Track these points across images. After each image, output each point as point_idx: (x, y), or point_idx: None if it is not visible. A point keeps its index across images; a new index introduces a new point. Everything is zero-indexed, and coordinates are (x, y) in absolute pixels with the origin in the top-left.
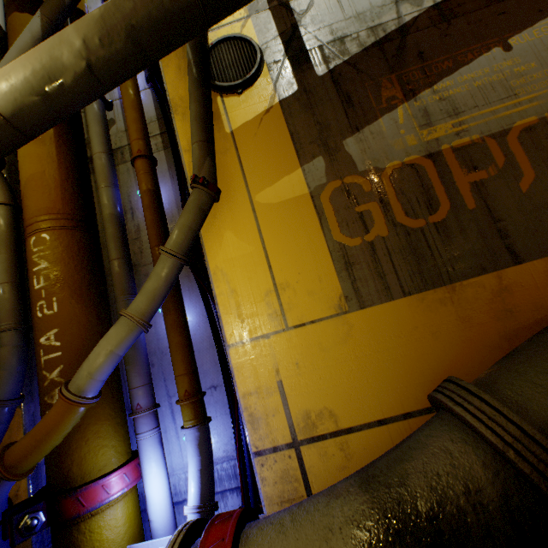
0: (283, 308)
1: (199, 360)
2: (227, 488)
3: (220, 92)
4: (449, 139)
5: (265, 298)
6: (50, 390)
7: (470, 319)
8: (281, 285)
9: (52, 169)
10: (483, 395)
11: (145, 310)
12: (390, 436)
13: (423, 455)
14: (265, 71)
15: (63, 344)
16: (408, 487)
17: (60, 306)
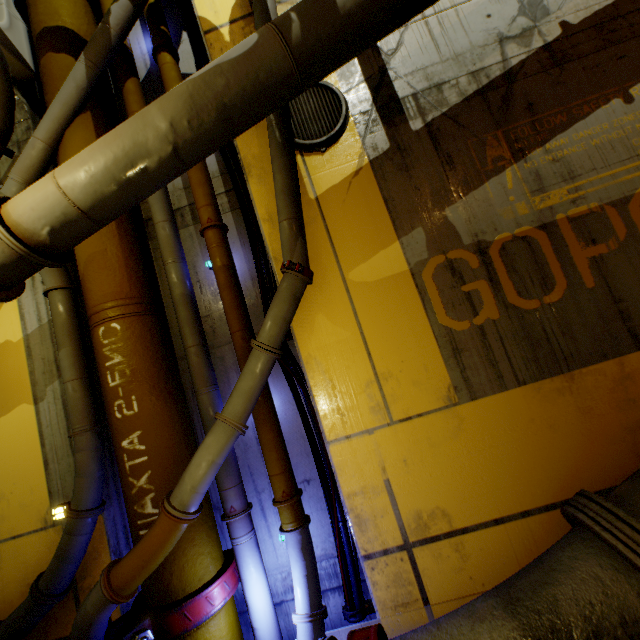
0: (387, 400)
1: (288, 452)
2: (327, 588)
3: (300, 151)
4: (565, 208)
5: (365, 389)
6: (139, 498)
7: (590, 410)
8: (382, 375)
9: (114, 246)
10: (633, 522)
11: (242, 413)
12: (508, 535)
13: (571, 580)
14: (351, 124)
15: (148, 447)
16: (560, 615)
17: (140, 405)
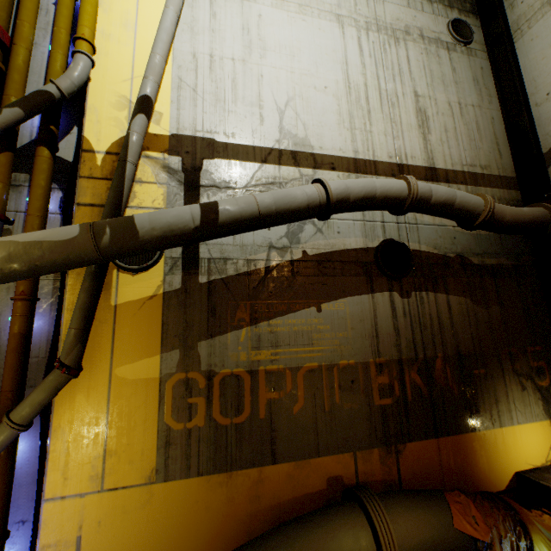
0: (105, 472)
1: (16, 494)
2: None
3: (118, 267)
4: (266, 363)
5: (92, 461)
6: None
7: (234, 499)
8: (110, 451)
9: None
10: None
11: None
12: None
13: None
14: (162, 262)
15: None
16: None
17: None
